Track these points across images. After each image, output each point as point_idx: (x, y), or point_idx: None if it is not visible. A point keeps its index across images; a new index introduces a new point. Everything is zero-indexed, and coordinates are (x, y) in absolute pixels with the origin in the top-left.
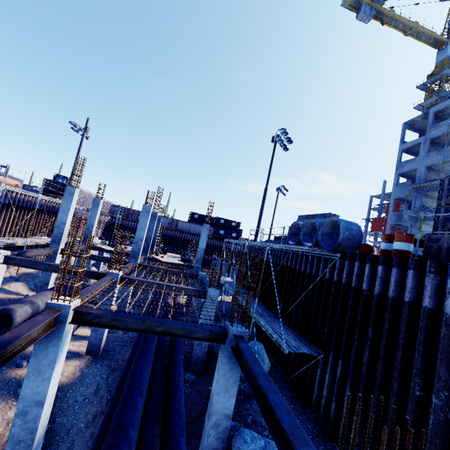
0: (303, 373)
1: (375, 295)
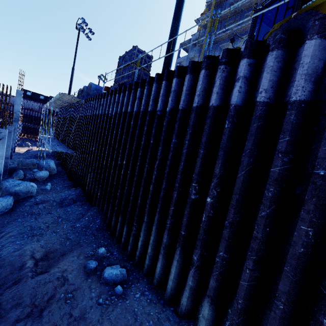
0: (71, 167)
1: (89, 116)
